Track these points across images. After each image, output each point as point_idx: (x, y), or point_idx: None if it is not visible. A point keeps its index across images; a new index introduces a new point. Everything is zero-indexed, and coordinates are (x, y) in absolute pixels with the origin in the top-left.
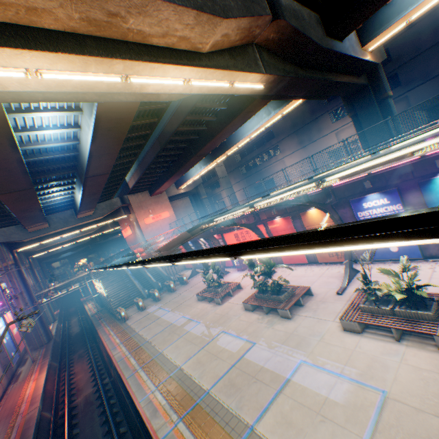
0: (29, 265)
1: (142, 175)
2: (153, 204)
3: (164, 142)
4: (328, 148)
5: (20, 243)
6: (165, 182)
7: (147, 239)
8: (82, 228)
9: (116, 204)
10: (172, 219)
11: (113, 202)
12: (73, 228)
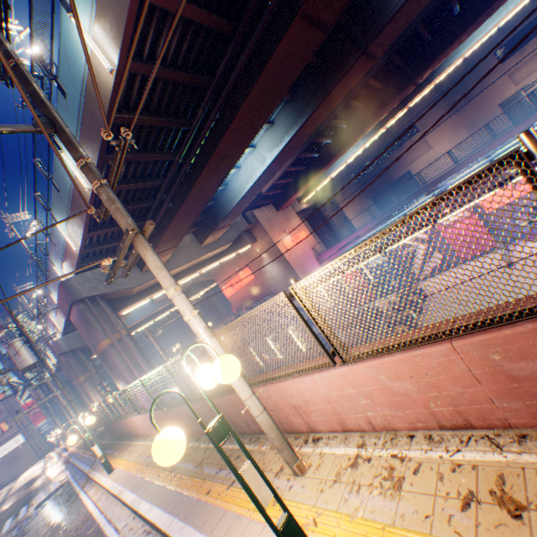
0: (96, 370)
1: (303, 151)
2: (284, 221)
3: (400, 38)
4: (499, 99)
5: (124, 299)
6: (322, 168)
7: (295, 270)
8: (205, 266)
9: (240, 223)
10: (310, 241)
11: (237, 222)
12: (192, 266)
